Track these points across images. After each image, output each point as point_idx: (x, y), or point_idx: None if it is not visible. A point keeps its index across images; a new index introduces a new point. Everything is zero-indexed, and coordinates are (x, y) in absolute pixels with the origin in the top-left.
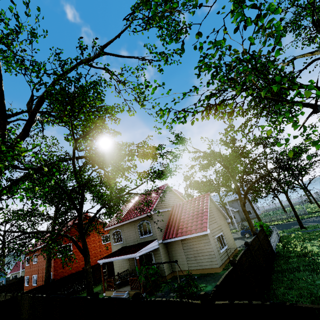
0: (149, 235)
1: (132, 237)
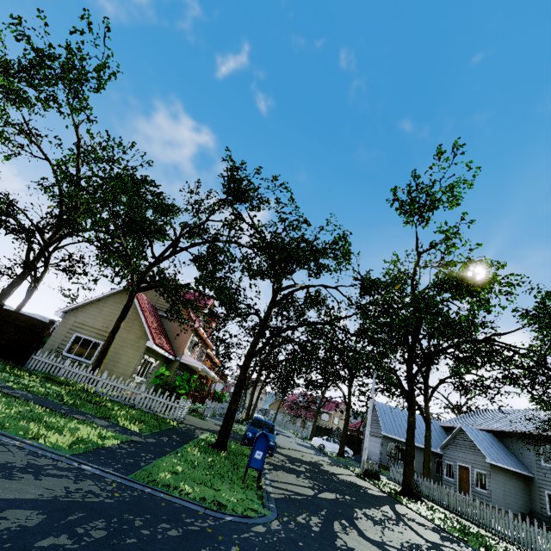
0: None
1: None
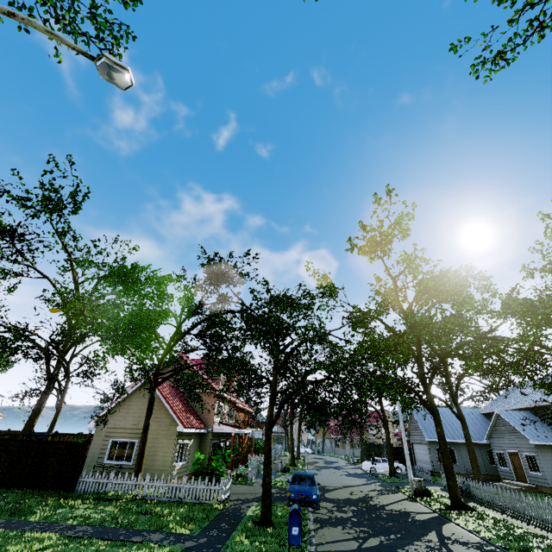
0: None
1: None
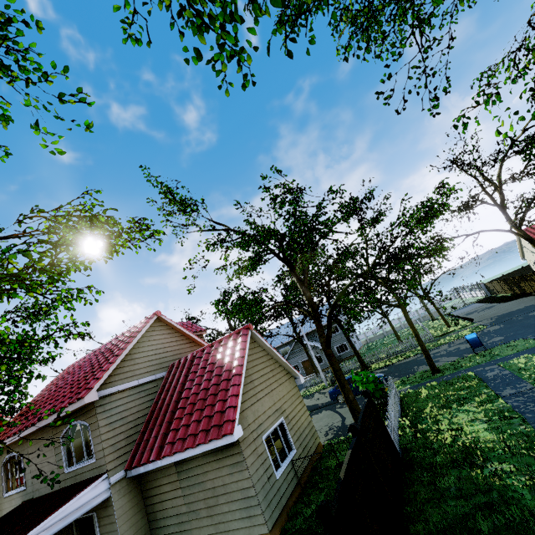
0: (87, 463)
1: (48, 472)
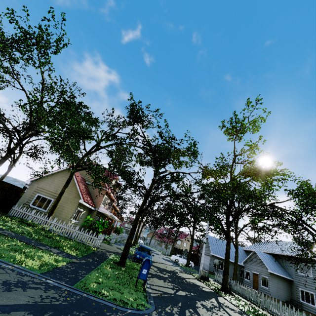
0: None
1: None
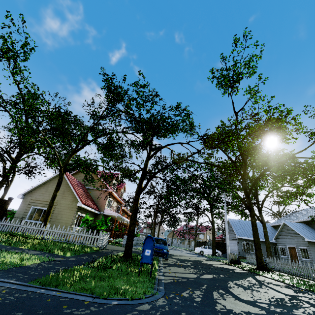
0: None
1: None
